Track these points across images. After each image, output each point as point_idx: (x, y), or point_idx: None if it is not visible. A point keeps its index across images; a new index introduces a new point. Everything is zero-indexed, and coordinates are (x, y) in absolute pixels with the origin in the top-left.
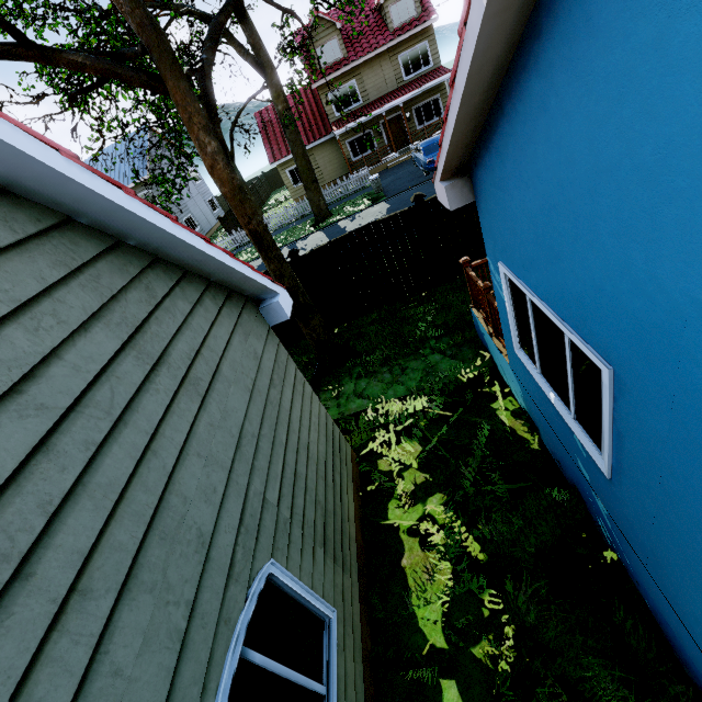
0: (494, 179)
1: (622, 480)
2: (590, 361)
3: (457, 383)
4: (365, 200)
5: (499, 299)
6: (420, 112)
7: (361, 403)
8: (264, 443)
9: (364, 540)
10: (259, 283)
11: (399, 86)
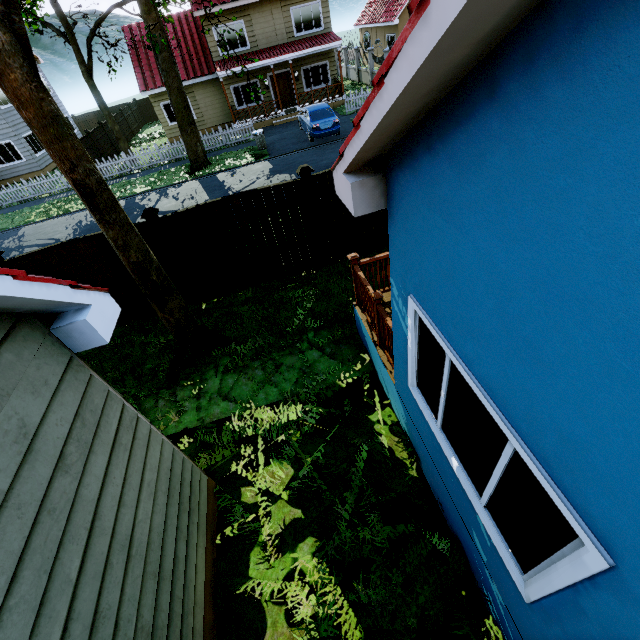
0: (432, 195)
1: (553, 627)
2: (551, 501)
3: (336, 391)
4: (248, 154)
5: (398, 327)
6: (309, 74)
7: (226, 407)
8: (14, 624)
9: (217, 612)
10: (38, 299)
11: (290, 41)
